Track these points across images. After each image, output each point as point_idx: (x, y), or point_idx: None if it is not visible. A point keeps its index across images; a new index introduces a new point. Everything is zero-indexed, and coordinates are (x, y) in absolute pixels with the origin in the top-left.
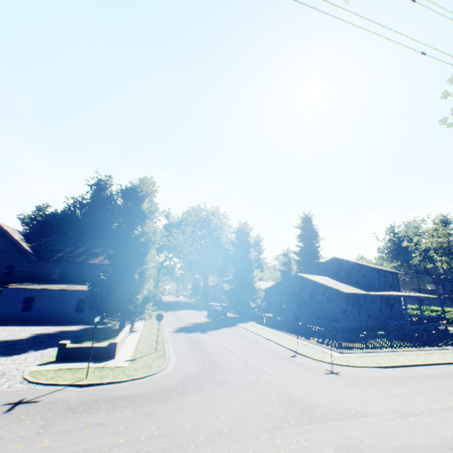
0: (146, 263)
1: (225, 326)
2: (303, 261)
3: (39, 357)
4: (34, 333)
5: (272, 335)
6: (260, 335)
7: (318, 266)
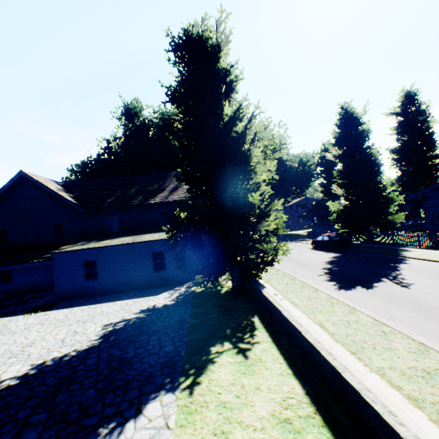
0: (251, 177)
1: (391, 262)
2: (410, 159)
3: None
4: (107, 322)
5: None
6: None
7: None
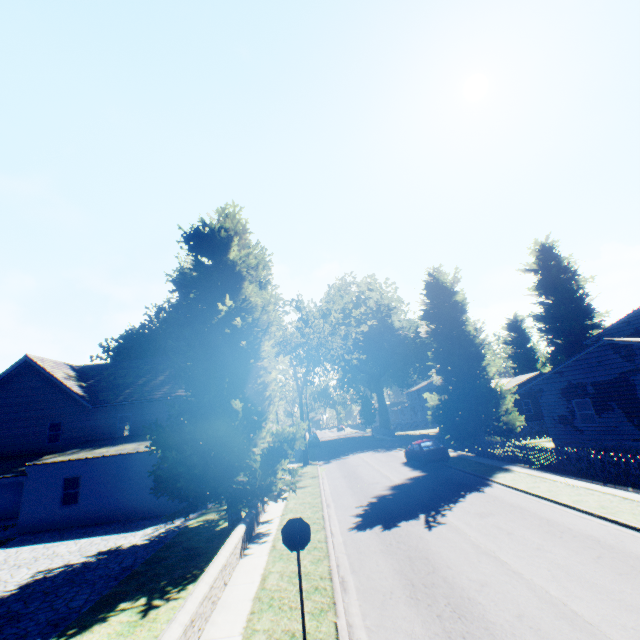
0: (260, 374)
1: (465, 489)
2: (559, 329)
3: None
4: (44, 568)
5: (637, 511)
6: (597, 515)
7: (625, 322)
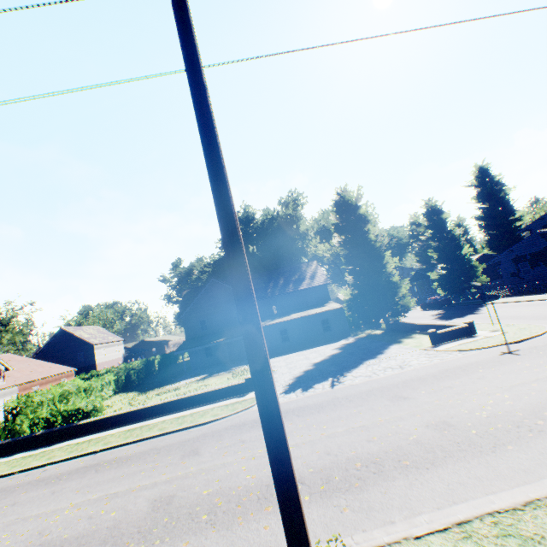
0: (386, 267)
1: (477, 307)
2: (494, 224)
3: (406, 349)
4: (331, 349)
5: None
6: (544, 299)
7: (541, 219)
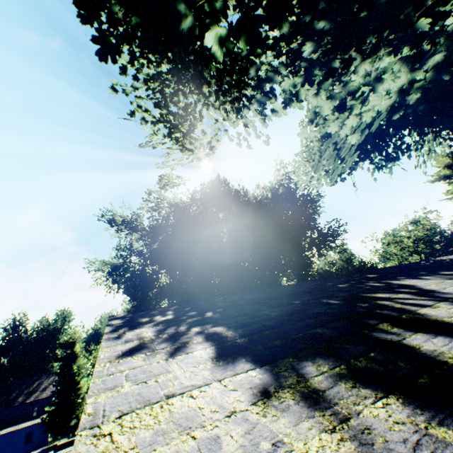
0: (82, 387)
1: None
2: None
3: None
4: None
5: None
6: None
7: None
